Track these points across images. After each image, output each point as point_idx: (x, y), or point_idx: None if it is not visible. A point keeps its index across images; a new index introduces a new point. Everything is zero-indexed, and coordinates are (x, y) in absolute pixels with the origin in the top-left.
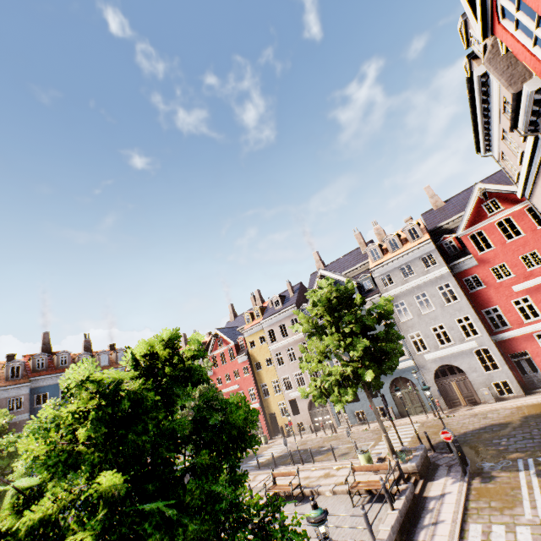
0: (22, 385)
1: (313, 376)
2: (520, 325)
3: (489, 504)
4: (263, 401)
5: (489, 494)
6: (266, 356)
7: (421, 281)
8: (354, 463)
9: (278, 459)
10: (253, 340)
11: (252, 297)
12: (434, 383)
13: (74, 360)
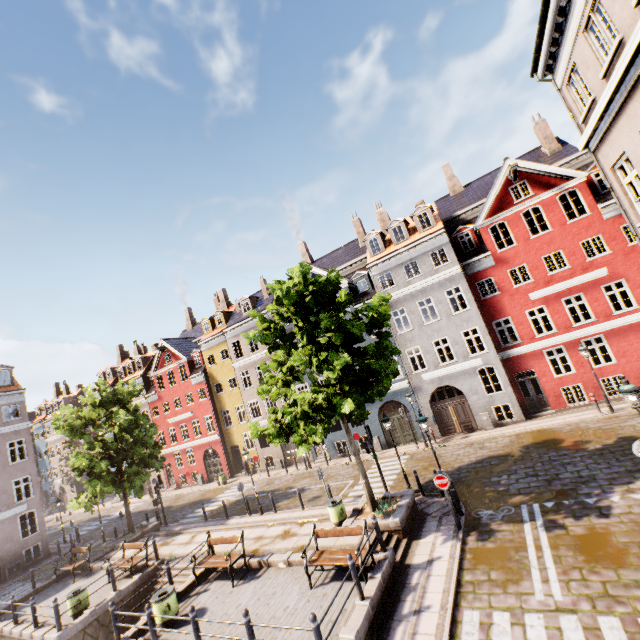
0: None
1: (287, 401)
2: (531, 339)
3: (489, 575)
4: (224, 432)
5: (488, 560)
6: (230, 375)
7: (427, 282)
8: (323, 516)
9: (234, 506)
10: (213, 355)
11: (216, 299)
12: (430, 407)
13: None
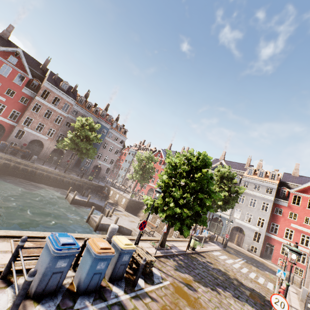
0: (96, 118)
1: None
2: (281, 237)
3: (226, 254)
4: None
5: (227, 254)
6: None
7: (259, 195)
8: None
9: None
10: None
11: (183, 148)
12: (230, 229)
13: (111, 121)
